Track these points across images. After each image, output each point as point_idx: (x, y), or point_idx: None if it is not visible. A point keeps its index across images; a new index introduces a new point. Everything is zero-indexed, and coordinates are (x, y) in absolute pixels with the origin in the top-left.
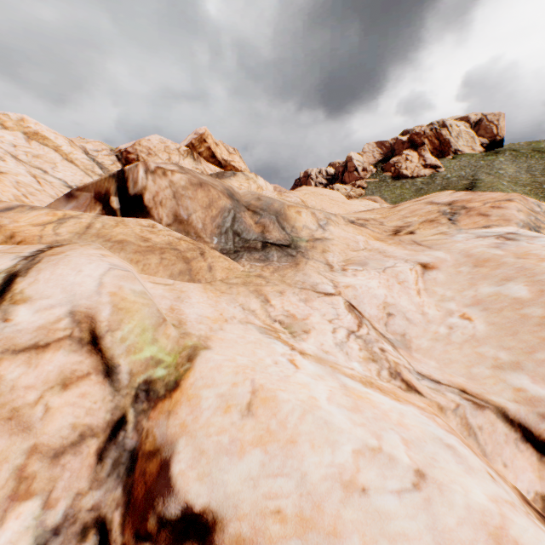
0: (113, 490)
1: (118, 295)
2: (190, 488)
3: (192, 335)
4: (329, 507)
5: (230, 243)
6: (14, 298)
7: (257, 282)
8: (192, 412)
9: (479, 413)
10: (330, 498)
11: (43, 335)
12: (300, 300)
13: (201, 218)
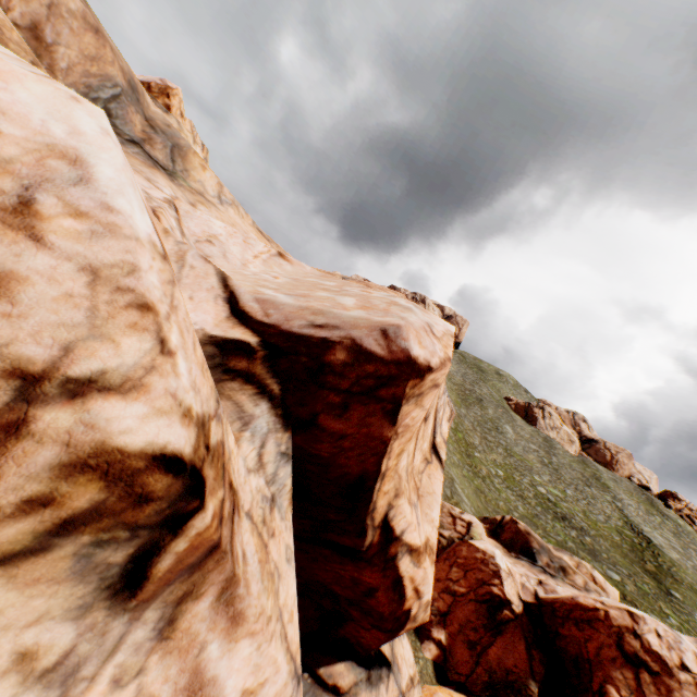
0: None
1: None
2: None
3: None
4: None
5: None
6: None
7: None
8: None
9: (203, 262)
10: None
11: None
12: None
13: (72, 60)
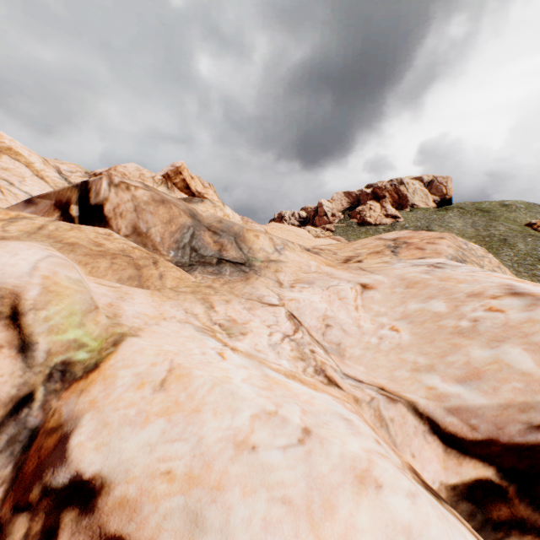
0: (3, 468)
1: (51, 279)
2: (85, 457)
3: (125, 325)
4: (218, 465)
5: (186, 258)
6: None
7: (206, 291)
8: (105, 390)
9: (392, 406)
10: (221, 457)
11: None
12: (244, 308)
13: (160, 232)
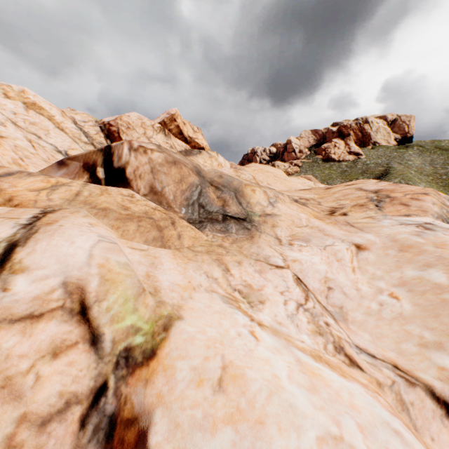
0: None
1: (105, 267)
2: None
3: (167, 303)
4: None
5: (196, 214)
6: (13, 267)
7: (218, 251)
8: (167, 383)
9: (411, 390)
10: None
11: (37, 306)
12: (255, 271)
13: (173, 191)
